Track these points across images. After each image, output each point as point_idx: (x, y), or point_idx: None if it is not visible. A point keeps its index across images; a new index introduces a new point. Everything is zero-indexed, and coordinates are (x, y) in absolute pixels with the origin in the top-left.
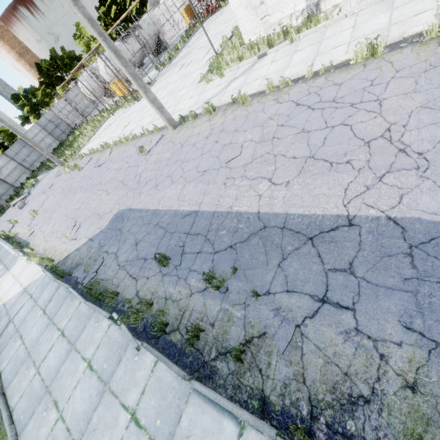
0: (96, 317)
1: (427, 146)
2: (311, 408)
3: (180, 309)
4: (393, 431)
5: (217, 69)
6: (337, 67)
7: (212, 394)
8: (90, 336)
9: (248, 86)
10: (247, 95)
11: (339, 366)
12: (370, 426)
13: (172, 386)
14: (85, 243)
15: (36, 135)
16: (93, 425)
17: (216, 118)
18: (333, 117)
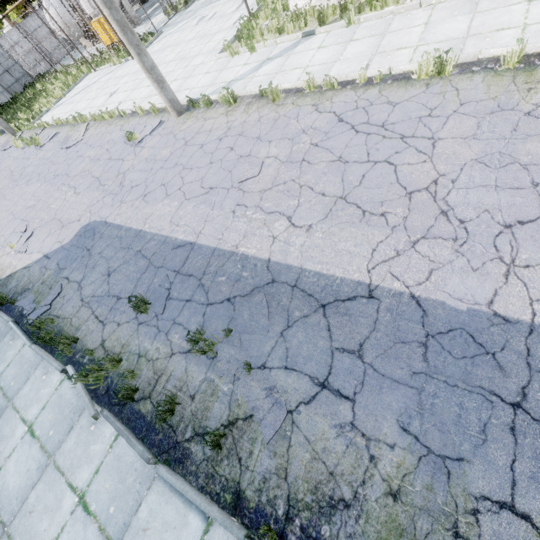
0: (45, 368)
1: (472, 213)
2: (288, 508)
3: (155, 371)
4: (366, 539)
5: (247, 39)
6: (396, 79)
7: (180, 484)
8: (34, 391)
9: (284, 76)
10: (281, 89)
11: (326, 464)
12: (345, 533)
13: (134, 467)
14: (38, 260)
15: None
16: (29, 506)
17: (237, 113)
18: (378, 149)
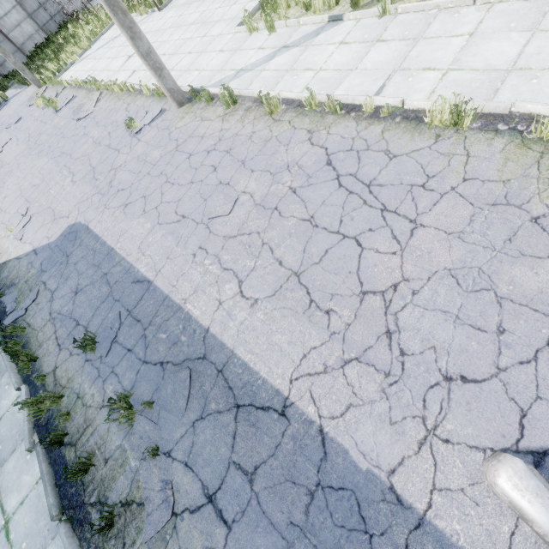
0: (9, 377)
1: (417, 345)
2: None
3: (86, 419)
4: None
5: (266, 16)
6: (407, 117)
7: None
8: None
9: (292, 78)
10: (280, 101)
11: None
12: None
13: (48, 511)
14: (28, 253)
15: (7, 14)
16: None
17: (232, 120)
18: (353, 218)
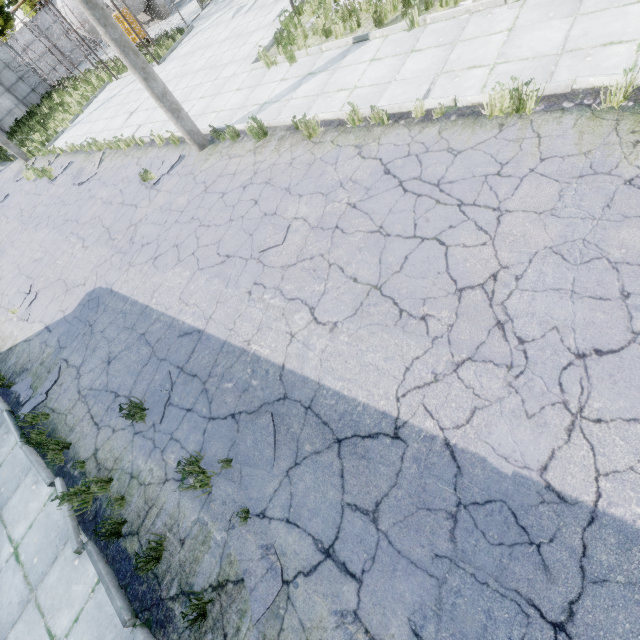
0: (35, 475)
1: (536, 330)
2: None
3: (146, 500)
4: None
5: (285, 47)
6: (462, 114)
7: None
8: (23, 504)
9: (326, 101)
10: (318, 122)
11: None
12: None
13: (114, 622)
14: (39, 332)
15: None
16: None
17: (266, 152)
18: (429, 219)
